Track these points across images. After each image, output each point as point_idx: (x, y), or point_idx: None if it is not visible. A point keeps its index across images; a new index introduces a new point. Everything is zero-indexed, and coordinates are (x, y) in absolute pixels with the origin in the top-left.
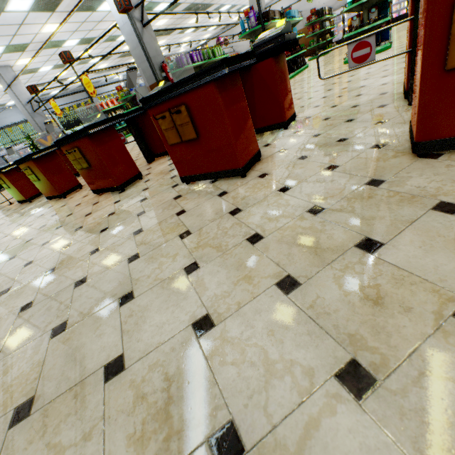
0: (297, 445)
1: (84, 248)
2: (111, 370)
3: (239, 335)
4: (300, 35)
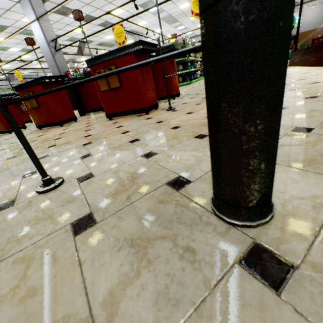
0: None
1: None
2: None
3: None
4: None
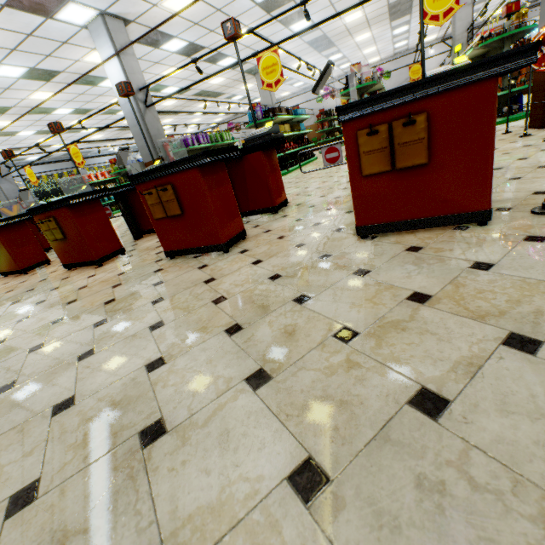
0: (205, 421)
1: (45, 319)
2: (61, 407)
3: (184, 367)
4: (307, 131)
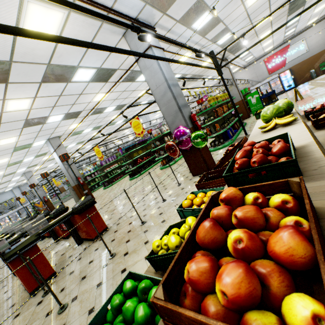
0: None
1: None
2: None
3: None
4: None
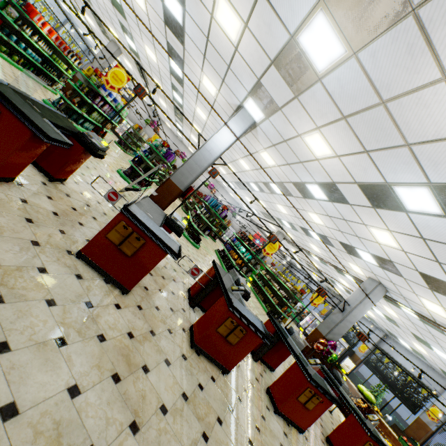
0: None
1: None
2: None
3: None
4: None
